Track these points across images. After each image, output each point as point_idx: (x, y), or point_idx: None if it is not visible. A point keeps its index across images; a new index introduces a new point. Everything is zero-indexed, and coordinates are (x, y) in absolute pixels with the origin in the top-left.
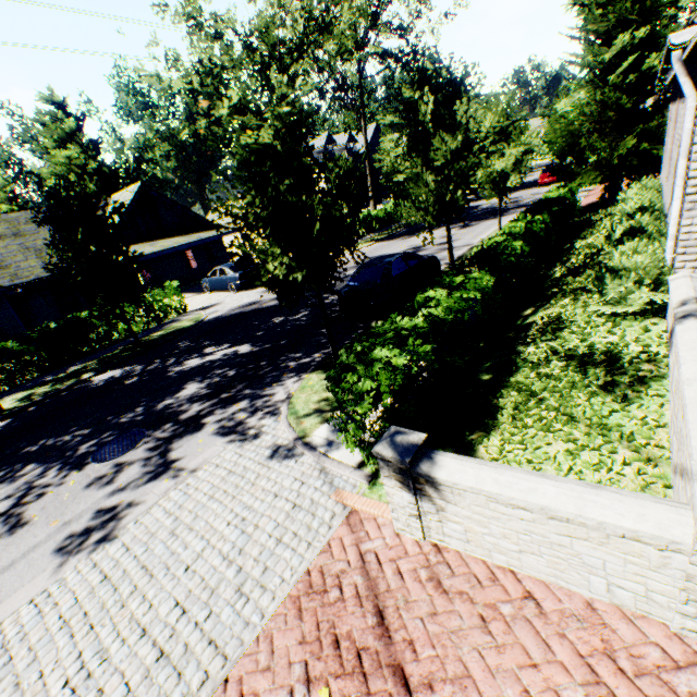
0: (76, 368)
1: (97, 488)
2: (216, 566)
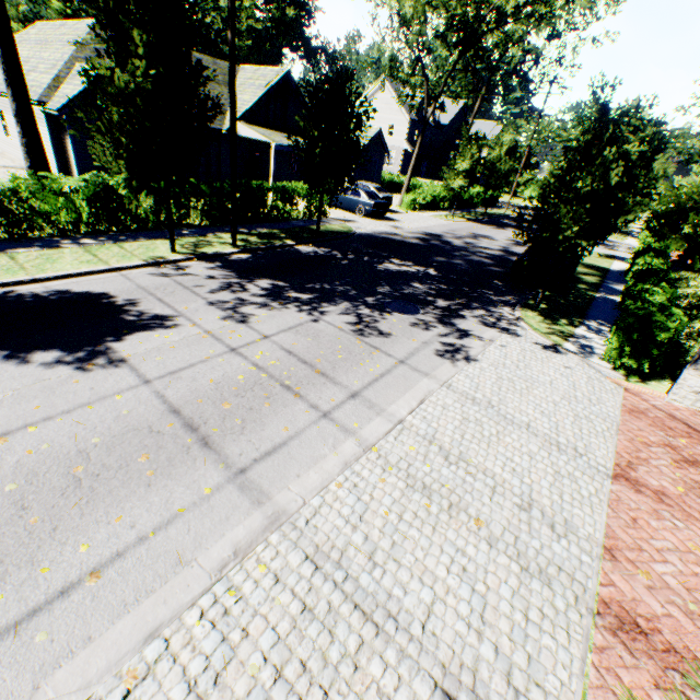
0: (265, 231)
1: (421, 329)
2: (566, 389)
